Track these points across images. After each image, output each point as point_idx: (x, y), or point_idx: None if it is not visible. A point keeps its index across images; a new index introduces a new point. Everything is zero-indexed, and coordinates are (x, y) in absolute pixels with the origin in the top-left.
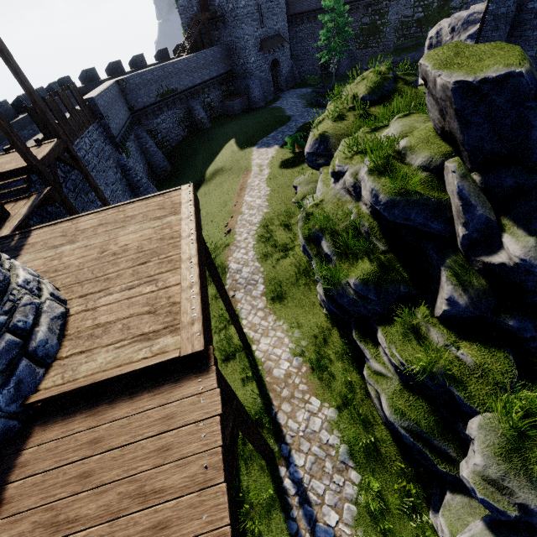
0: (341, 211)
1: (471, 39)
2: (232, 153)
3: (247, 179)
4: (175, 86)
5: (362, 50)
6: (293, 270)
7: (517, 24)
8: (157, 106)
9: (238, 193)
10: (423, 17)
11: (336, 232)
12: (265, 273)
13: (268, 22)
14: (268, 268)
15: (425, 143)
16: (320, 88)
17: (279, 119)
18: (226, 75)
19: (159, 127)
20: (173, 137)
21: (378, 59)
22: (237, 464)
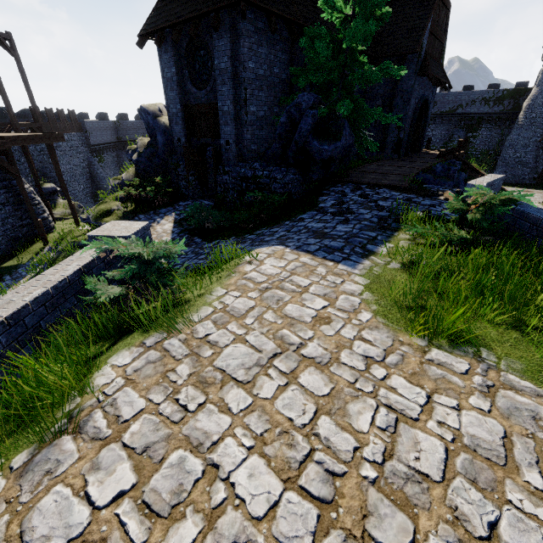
0: None
1: None
2: None
3: None
4: None
5: None
6: None
7: None
8: None
9: None
10: None
11: None
12: None
13: None
14: None
15: None
16: None
17: None
18: None
19: None
20: None
21: None
22: (32, 245)
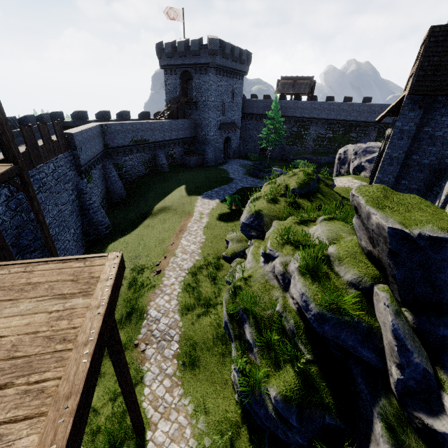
0: (267, 294)
1: (368, 162)
2: (181, 196)
3: (187, 223)
4: (148, 138)
5: (290, 146)
6: (211, 333)
7: (405, 166)
8: (129, 148)
9: (177, 233)
10: (332, 137)
11: (261, 318)
12: (183, 330)
13: (227, 113)
14: (187, 323)
15: (353, 258)
16: (258, 164)
17: (224, 179)
18: (189, 139)
19: (125, 162)
20: (135, 172)
21: (301, 155)
22: None
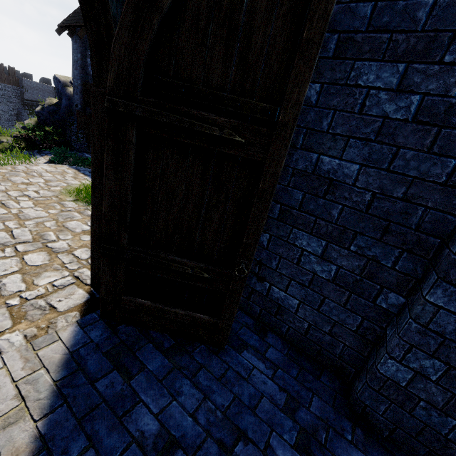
0: None
1: None
2: None
3: None
4: None
5: None
6: None
7: None
8: None
9: None
10: None
11: None
12: None
13: None
14: None
15: None
16: None
17: None
18: None
19: None
20: None
21: None
22: None
